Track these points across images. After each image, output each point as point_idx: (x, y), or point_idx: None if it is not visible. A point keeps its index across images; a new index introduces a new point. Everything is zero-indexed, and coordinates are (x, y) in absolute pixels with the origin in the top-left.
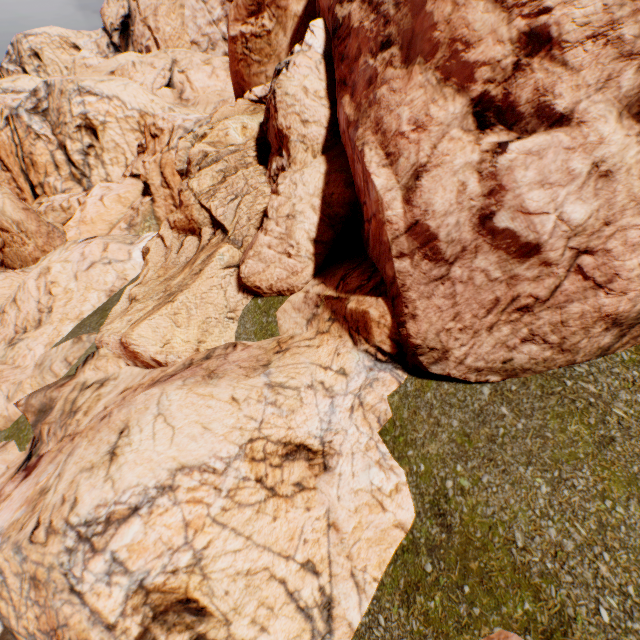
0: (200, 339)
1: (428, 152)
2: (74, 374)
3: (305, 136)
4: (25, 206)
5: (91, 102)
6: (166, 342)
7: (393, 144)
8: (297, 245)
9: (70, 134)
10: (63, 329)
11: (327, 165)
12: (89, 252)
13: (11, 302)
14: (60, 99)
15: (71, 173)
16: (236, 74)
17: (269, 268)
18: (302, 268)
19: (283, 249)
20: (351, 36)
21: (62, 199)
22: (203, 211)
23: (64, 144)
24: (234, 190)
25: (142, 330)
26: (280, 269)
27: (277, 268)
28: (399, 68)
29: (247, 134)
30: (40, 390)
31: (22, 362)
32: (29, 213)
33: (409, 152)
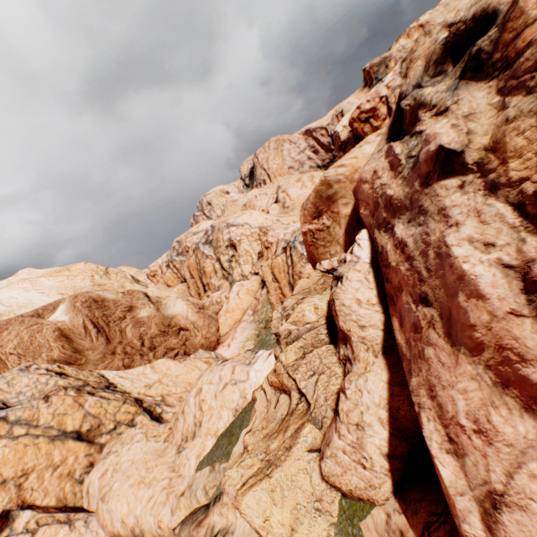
0: (292, 525)
1: (501, 477)
2: (208, 507)
3: (364, 337)
4: (197, 310)
5: (233, 230)
6: (266, 517)
7: (453, 430)
8: (370, 458)
9: (222, 252)
10: (206, 443)
11: (388, 372)
12: (223, 375)
13: (181, 412)
14: (218, 233)
15: (222, 274)
16: (308, 252)
17: (346, 473)
18: (379, 483)
19: (357, 458)
20: (390, 269)
21: (217, 296)
22: (290, 379)
23: (219, 258)
24: (312, 366)
25: (248, 499)
26: (356, 477)
27: (353, 475)
28: (442, 338)
29: (318, 312)
30: (187, 522)
31: (182, 470)
32: (199, 314)
33: (475, 458)
